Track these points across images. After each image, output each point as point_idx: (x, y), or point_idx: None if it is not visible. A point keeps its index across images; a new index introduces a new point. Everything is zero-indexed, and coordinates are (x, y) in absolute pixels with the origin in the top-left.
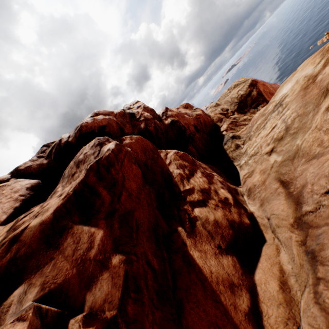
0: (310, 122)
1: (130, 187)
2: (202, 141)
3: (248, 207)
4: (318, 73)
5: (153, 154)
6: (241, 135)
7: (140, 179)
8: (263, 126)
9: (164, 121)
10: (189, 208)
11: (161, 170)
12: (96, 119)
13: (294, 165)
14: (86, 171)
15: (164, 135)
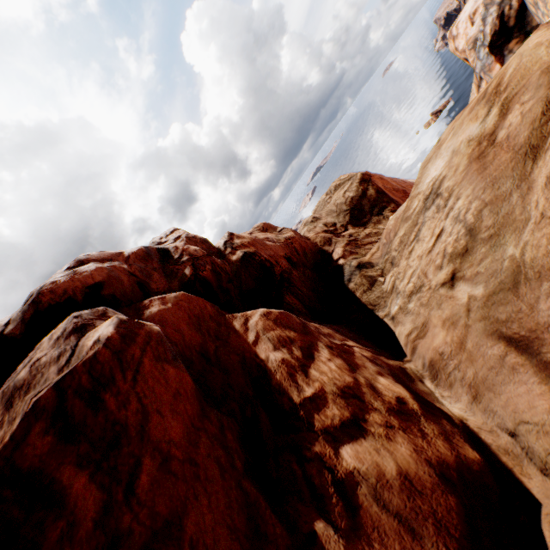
0: (522, 209)
1: (166, 436)
2: (305, 282)
3: (445, 406)
4: (497, 128)
5: (219, 327)
6: (374, 261)
7: (191, 402)
8: (415, 237)
9: (230, 257)
10: (327, 451)
11: (240, 359)
12: (80, 271)
13: (524, 299)
14: (17, 425)
15: (235, 282)
